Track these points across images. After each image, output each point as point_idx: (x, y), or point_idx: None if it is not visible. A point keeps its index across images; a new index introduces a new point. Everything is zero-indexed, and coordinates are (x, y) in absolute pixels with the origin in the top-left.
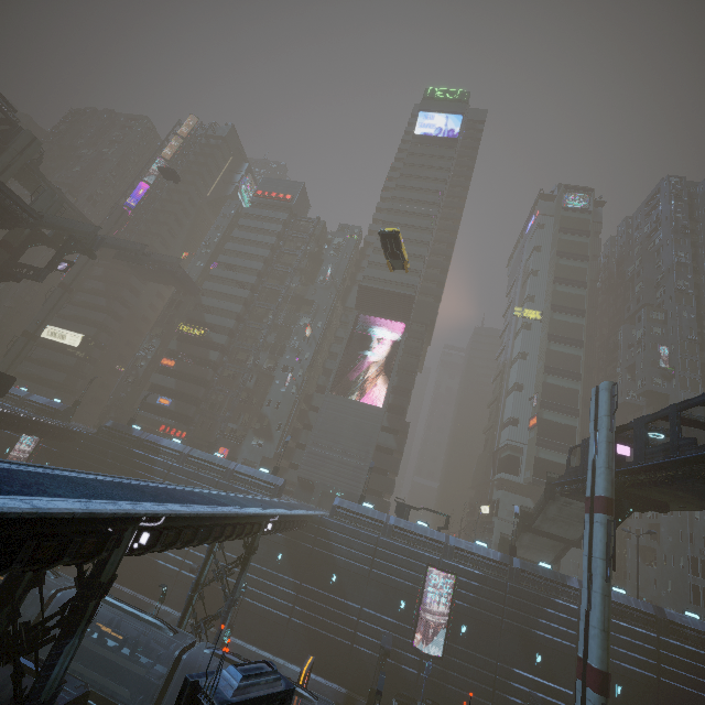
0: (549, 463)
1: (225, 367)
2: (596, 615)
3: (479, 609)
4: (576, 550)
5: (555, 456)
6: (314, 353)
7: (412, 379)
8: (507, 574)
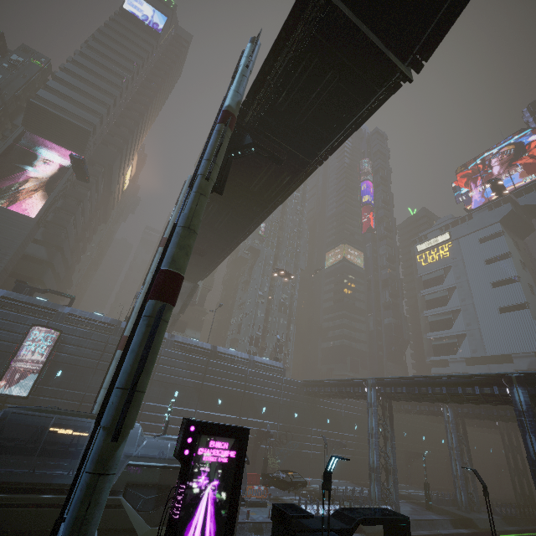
0: None
1: None
2: (136, 305)
3: (79, 357)
4: None
5: None
6: None
7: (79, 206)
8: (113, 331)
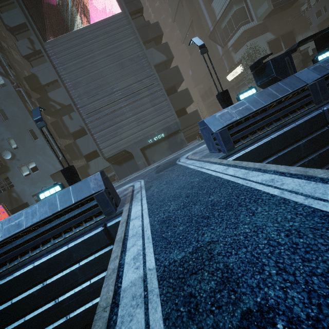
0: None
1: None
2: None
3: None
4: (308, 45)
5: None
6: None
7: None
8: None
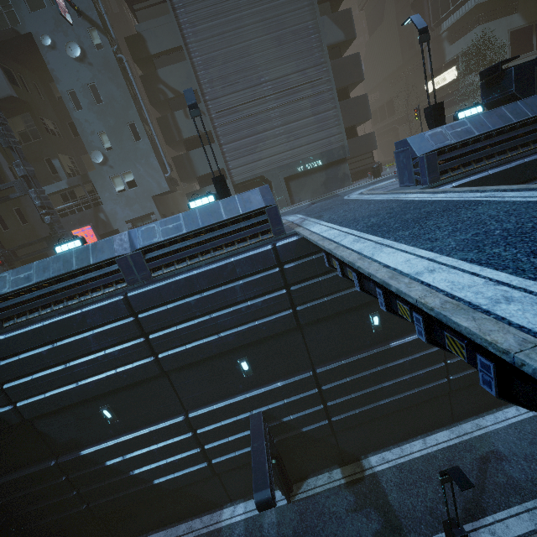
0: None
1: None
2: None
3: None
4: None
5: None
6: None
7: None
8: None
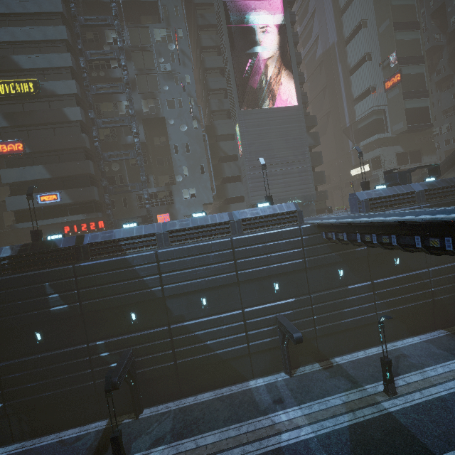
0: (413, 110)
1: (98, 125)
2: None
3: None
4: None
5: (416, 103)
6: (192, 73)
7: (300, 71)
8: None
